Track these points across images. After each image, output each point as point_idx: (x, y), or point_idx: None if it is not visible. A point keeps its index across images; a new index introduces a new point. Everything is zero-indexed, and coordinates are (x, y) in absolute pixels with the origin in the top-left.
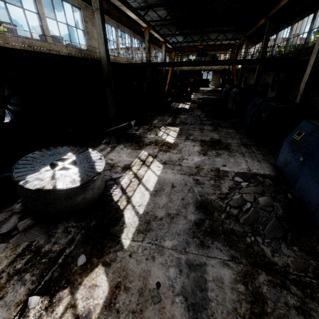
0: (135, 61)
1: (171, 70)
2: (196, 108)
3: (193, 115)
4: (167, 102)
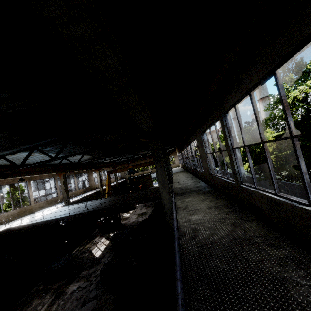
0: (21, 223)
1: (107, 190)
2: (109, 251)
3: (88, 281)
4: (59, 265)
